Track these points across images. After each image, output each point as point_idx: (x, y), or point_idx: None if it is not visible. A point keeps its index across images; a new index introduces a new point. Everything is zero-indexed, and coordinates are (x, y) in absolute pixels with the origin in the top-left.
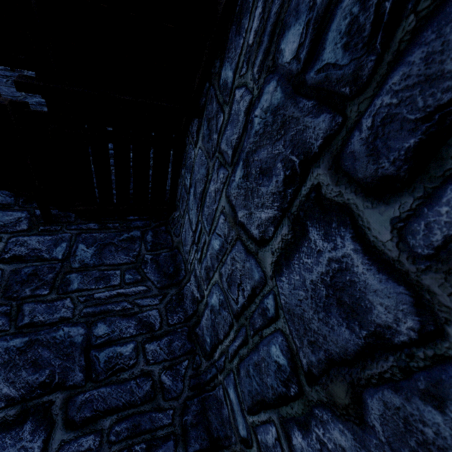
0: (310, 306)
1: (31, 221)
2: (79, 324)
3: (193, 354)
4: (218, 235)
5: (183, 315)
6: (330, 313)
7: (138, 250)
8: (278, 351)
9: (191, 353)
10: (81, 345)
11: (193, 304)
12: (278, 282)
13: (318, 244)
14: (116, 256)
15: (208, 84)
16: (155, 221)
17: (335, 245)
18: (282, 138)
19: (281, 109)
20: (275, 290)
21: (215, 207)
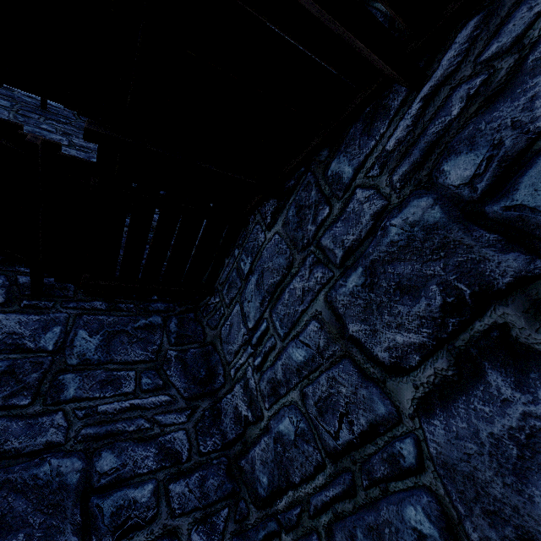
0: (487, 465)
1: (10, 291)
2: (74, 453)
3: (235, 499)
4: (304, 344)
5: (220, 439)
6: (527, 480)
7: (159, 343)
8: (421, 515)
9: (232, 497)
10: (76, 487)
11: (237, 424)
12: (425, 425)
13: (503, 392)
14: (130, 350)
15: (304, 168)
16: (180, 304)
17: (536, 399)
18: (440, 260)
19: (440, 230)
20: (419, 434)
21: (300, 308)
